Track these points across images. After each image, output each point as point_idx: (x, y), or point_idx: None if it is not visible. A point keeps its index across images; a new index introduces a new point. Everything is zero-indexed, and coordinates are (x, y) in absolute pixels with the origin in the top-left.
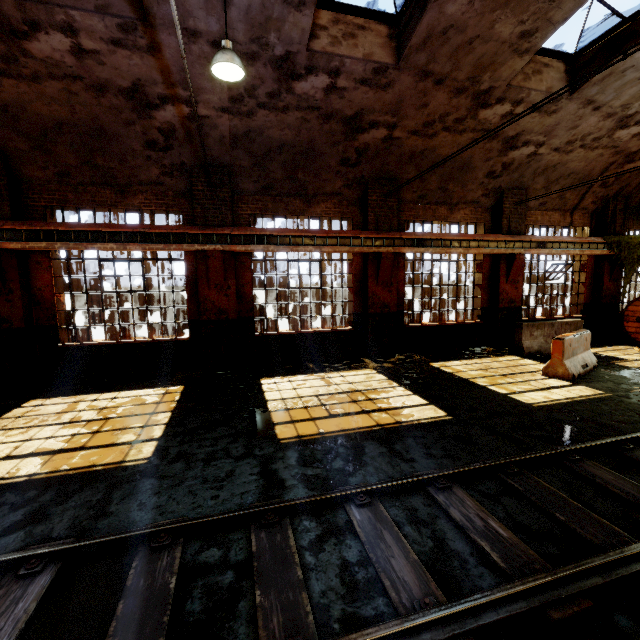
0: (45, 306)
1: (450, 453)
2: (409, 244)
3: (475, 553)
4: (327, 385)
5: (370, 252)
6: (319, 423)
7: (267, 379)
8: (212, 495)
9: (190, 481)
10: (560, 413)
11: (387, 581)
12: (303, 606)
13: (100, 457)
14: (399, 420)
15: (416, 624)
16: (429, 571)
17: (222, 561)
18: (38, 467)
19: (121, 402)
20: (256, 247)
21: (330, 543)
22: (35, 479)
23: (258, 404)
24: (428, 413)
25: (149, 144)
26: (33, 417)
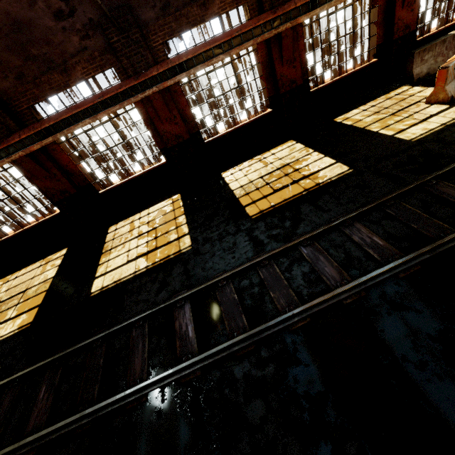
0: (77, 175)
1: (352, 199)
2: (304, 10)
3: (365, 255)
4: (265, 166)
5: (271, 36)
6: (269, 199)
7: (225, 173)
8: (231, 257)
9: (218, 252)
10: (432, 143)
11: (324, 278)
12: (291, 294)
13: (168, 251)
14: (318, 182)
15: (339, 292)
16: (343, 268)
17: (251, 284)
18: (146, 263)
19: (154, 216)
20: (181, 76)
21: (295, 266)
22: (149, 268)
23: (229, 195)
24: (336, 171)
25: (57, 16)
26: (120, 237)
